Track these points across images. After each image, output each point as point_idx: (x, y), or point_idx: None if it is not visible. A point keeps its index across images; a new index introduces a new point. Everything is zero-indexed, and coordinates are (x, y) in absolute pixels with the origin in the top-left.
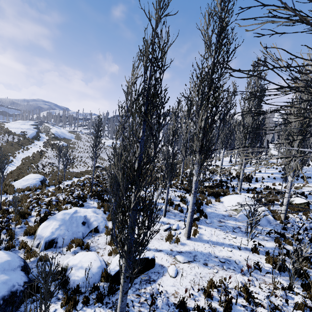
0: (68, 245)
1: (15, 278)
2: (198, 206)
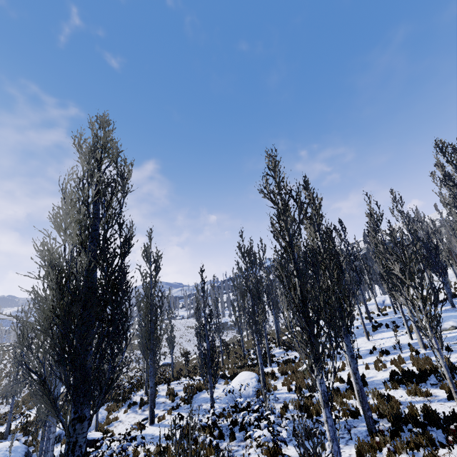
0: (63, 440)
1: (18, 456)
2: (193, 393)
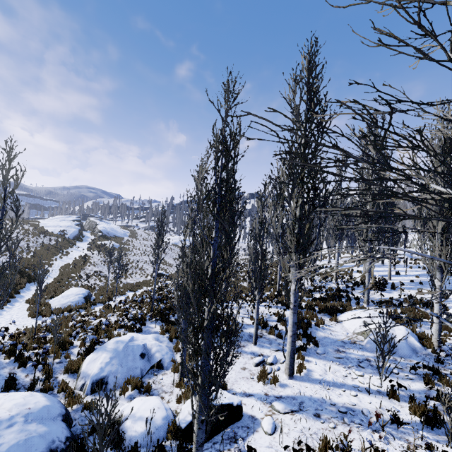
0: (123, 387)
1: (55, 430)
2: (304, 329)
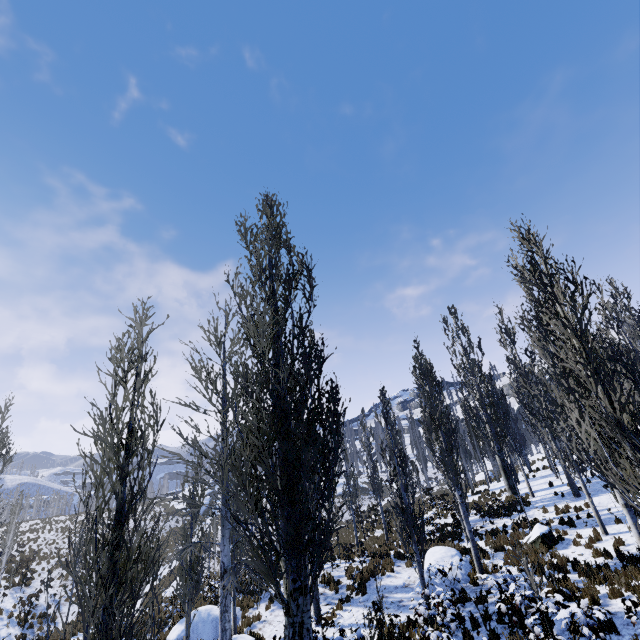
0: None
1: None
2: (364, 579)
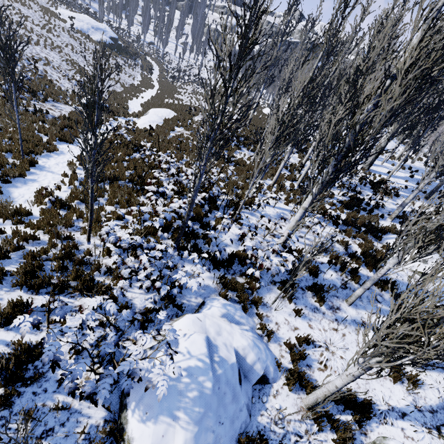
0: None
1: None
2: None
